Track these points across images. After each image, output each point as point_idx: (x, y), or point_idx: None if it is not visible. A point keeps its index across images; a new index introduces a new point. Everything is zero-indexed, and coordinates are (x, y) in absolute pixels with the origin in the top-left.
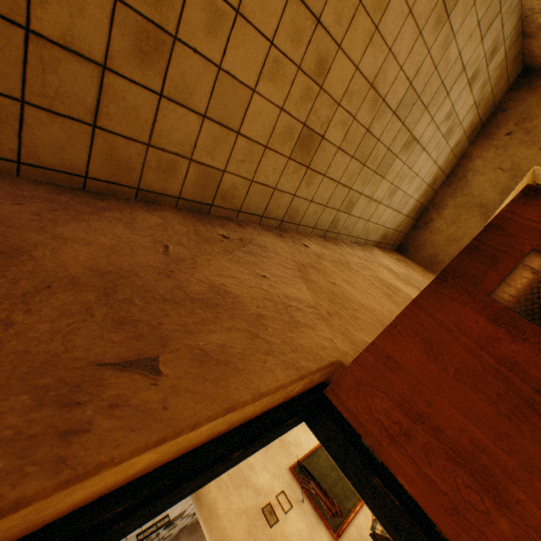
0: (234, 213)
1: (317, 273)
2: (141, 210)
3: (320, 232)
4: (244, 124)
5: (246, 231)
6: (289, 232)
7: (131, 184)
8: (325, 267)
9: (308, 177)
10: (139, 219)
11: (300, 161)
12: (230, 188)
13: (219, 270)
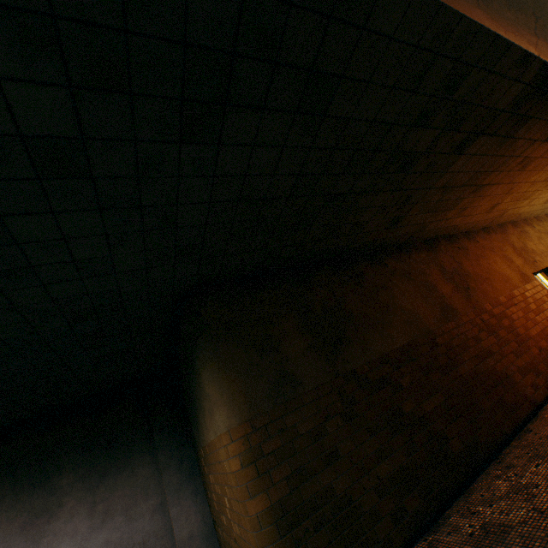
0: (516, 219)
1: (542, 240)
2: (507, 228)
3: (534, 216)
4: (536, 203)
5: (521, 226)
6: (527, 221)
7: (504, 221)
8: (542, 237)
9: (543, 205)
10: (509, 231)
11: (544, 203)
12: (521, 215)
13: (528, 244)
